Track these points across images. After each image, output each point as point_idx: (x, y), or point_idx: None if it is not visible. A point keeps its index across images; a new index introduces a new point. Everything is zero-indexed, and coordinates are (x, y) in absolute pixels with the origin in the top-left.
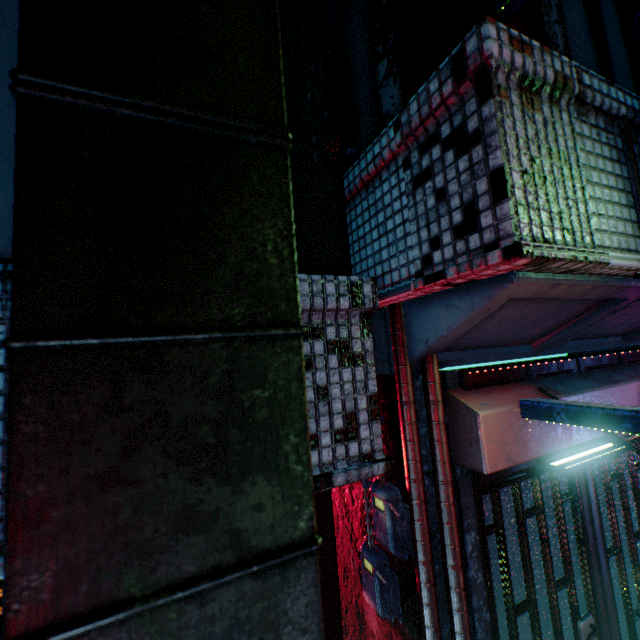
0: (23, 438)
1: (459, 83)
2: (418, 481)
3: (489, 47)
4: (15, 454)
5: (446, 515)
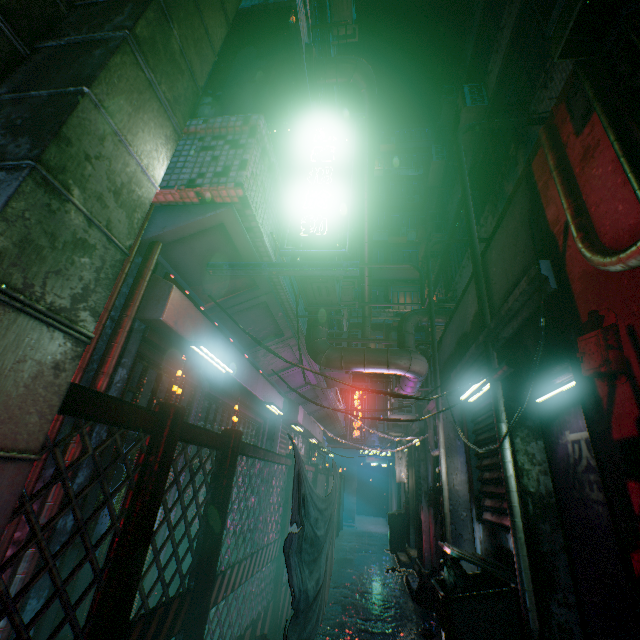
0: None
1: (245, 125)
2: (107, 310)
3: (261, 123)
4: None
5: (119, 337)
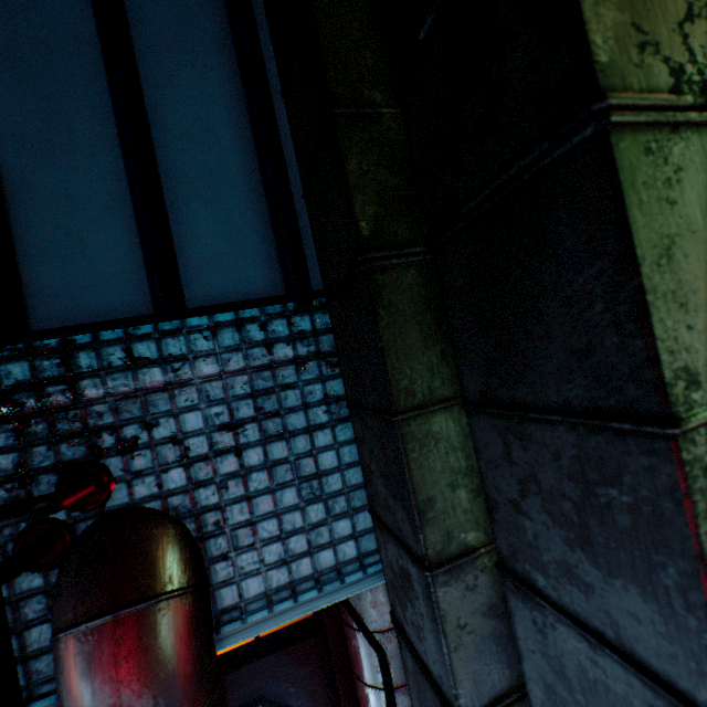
0: (705, 529)
1: None
2: None
3: None
4: (705, 547)
5: None
